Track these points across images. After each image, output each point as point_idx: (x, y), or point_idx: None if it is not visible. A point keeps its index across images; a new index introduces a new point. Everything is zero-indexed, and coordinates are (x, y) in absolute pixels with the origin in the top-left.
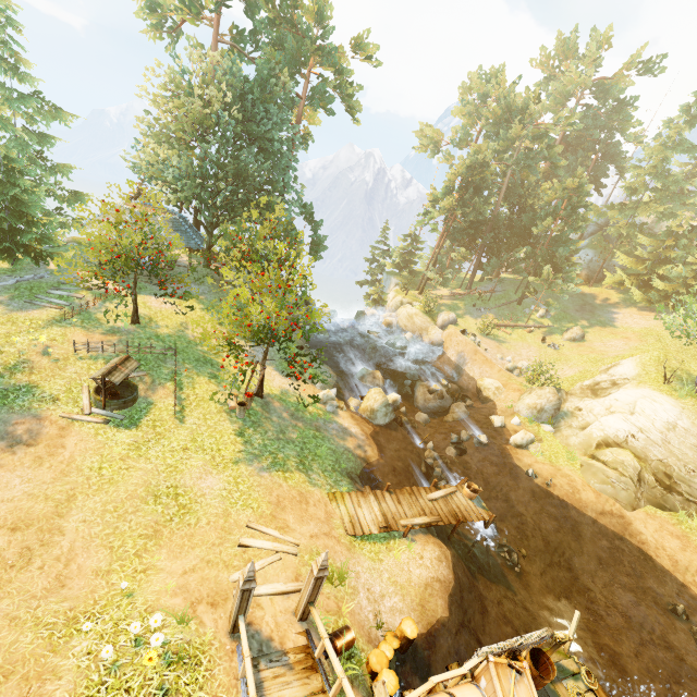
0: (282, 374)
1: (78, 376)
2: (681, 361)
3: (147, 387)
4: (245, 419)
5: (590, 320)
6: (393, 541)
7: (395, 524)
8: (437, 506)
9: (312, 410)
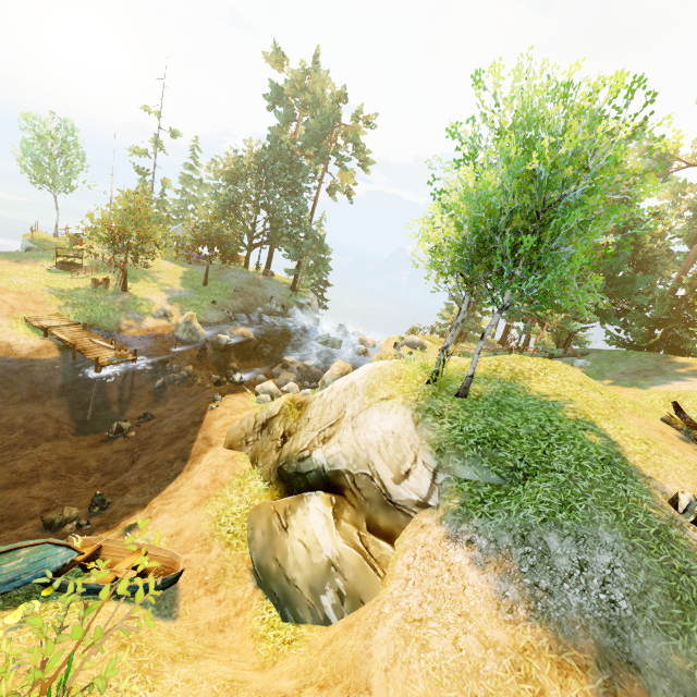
0: (169, 300)
1: (73, 261)
2: (540, 367)
3: (86, 271)
4: (94, 289)
5: (621, 381)
6: (38, 335)
7: (50, 330)
8: (87, 343)
9: (143, 308)
